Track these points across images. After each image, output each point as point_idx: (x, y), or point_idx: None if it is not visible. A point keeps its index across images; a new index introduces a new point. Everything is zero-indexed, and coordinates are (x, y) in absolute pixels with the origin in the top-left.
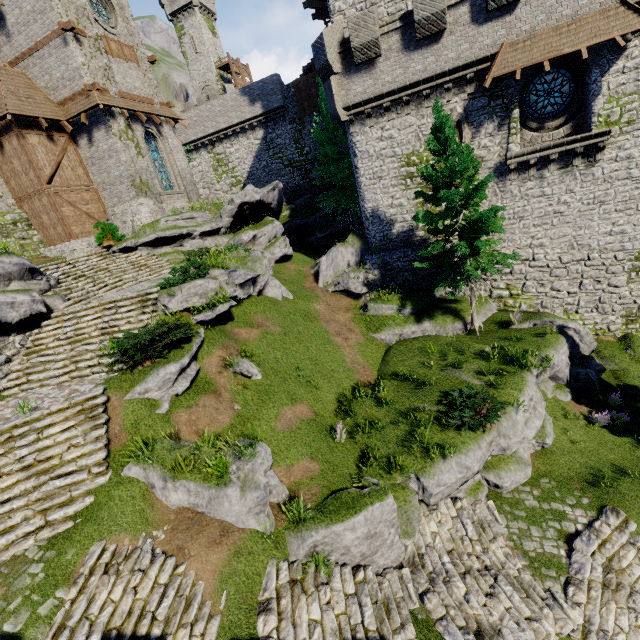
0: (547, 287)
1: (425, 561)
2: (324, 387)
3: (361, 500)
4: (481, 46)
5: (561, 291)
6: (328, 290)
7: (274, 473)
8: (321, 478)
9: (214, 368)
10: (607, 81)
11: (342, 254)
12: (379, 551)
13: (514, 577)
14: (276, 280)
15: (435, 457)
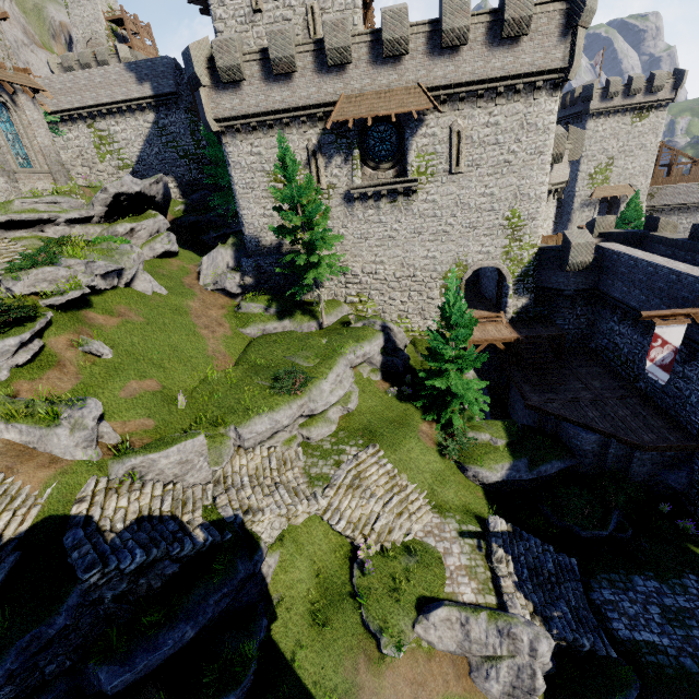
0: (386, 296)
1: (228, 480)
2: (179, 369)
3: (179, 439)
4: (326, 92)
5: (396, 300)
6: (207, 288)
7: (110, 426)
8: (154, 430)
9: (61, 347)
10: (416, 141)
11: (222, 255)
12: (190, 473)
13: (294, 487)
14: (148, 275)
15: (253, 414)
